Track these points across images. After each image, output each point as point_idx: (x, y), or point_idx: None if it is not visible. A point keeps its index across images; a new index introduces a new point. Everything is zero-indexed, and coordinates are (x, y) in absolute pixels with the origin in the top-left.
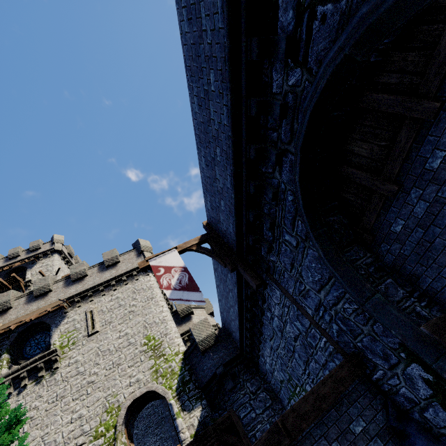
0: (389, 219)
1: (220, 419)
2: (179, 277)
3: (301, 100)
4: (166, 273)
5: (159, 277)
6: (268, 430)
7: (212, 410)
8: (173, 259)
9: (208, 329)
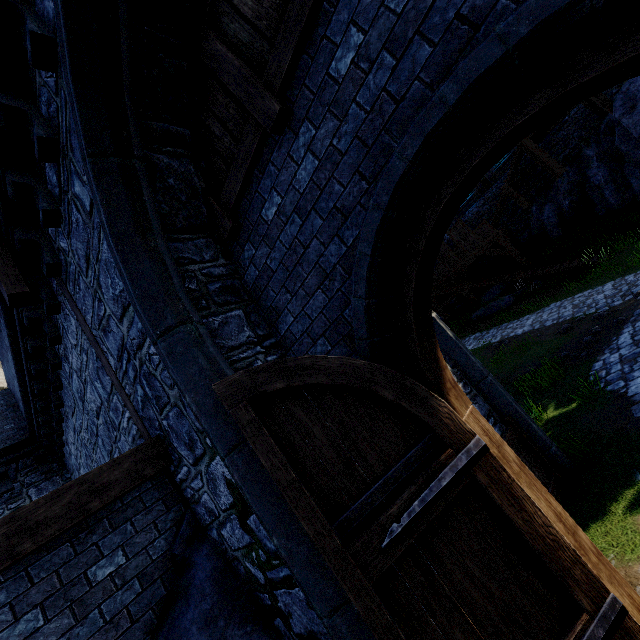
0: (264, 192)
1: None
2: None
3: None
4: None
5: None
6: None
7: None
8: None
9: None
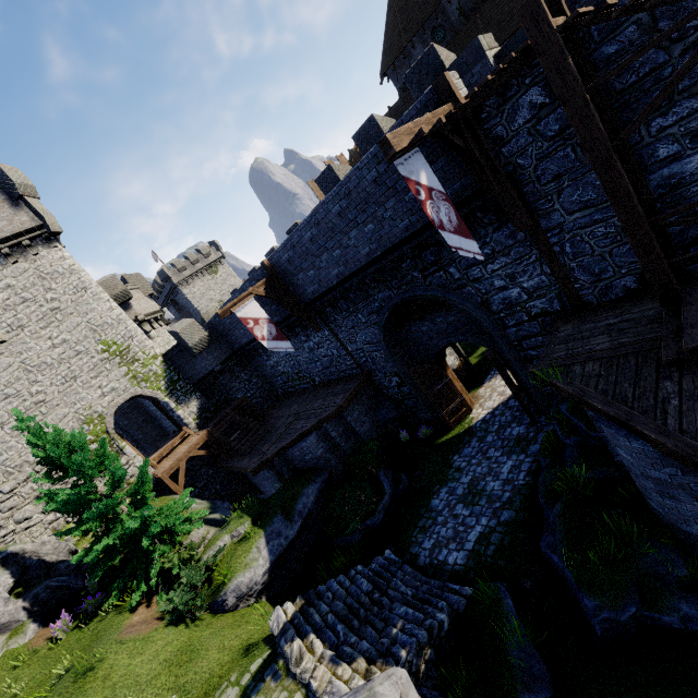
0: (413, 325)
1: (236, 404)
2: (268, 328)
3: (414, 284)
4: (256, 325)
5: (252, 329)
6: (337, 408)
7: (206, 398)
8: (257, 310)
9: (200, 333)
